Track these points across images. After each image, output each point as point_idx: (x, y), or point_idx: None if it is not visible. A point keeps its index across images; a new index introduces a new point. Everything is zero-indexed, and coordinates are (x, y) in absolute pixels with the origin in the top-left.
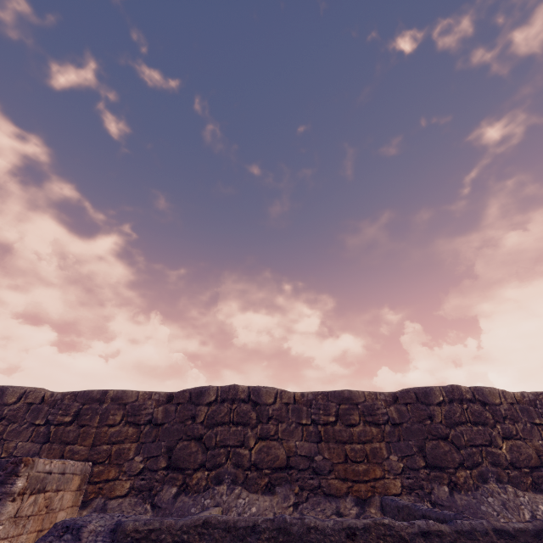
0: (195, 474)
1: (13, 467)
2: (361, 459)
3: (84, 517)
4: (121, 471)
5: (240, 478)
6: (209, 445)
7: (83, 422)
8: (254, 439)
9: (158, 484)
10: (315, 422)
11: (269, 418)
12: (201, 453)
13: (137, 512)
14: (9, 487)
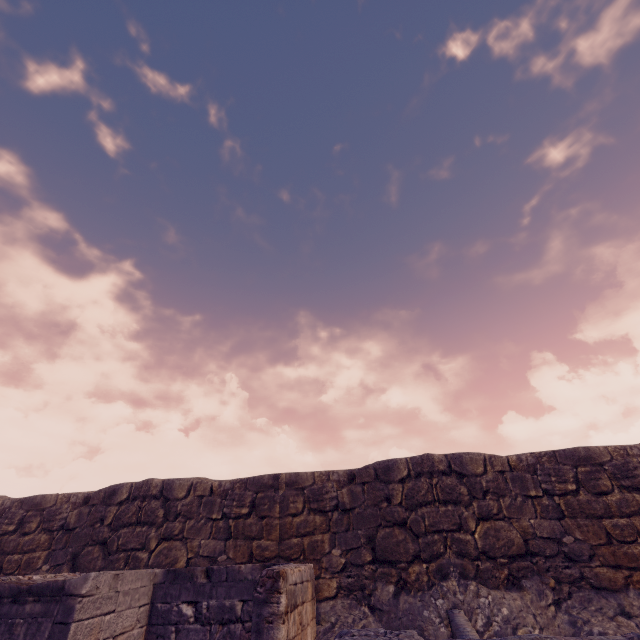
0: (411, 568)
1: (272, 583)
2: (632, 538)
3: (355, 638)
4: (321, 567)
5: (470, 570)
6: (418, 530)
7: (263, 513)
8: (473, 521)
9: (369, 582)
10: (548, 493)
11: (484, 492)
12: (411, 542)
13: (355, 616)
14: (275, 606)
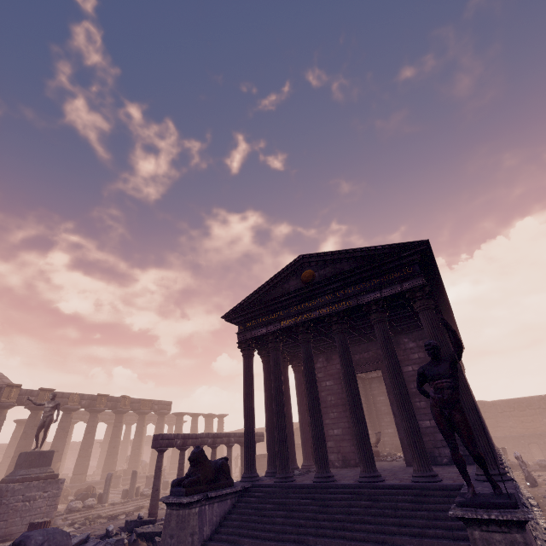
0: None
1: None
2: None
3: None
4: None
5: None
6: None
7: None
8: None
9: None
10: None
11: None
12: None
13: None
14: None
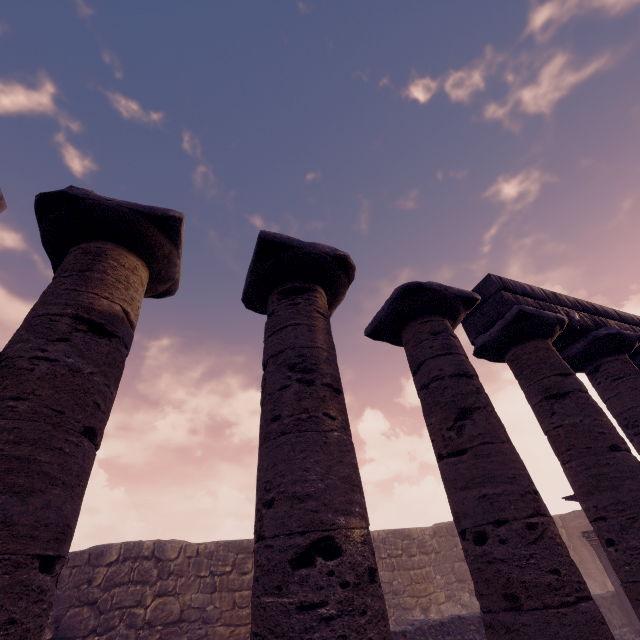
0: None
1: None
2: (246, 604)
3: None
4: None
5: (132, 638)
6: (104, 608)
7: None
8: (151, 597)
9: None
10: (213, 574)
11: (170, 574)
12: (94, 618)
13: None
14: None
